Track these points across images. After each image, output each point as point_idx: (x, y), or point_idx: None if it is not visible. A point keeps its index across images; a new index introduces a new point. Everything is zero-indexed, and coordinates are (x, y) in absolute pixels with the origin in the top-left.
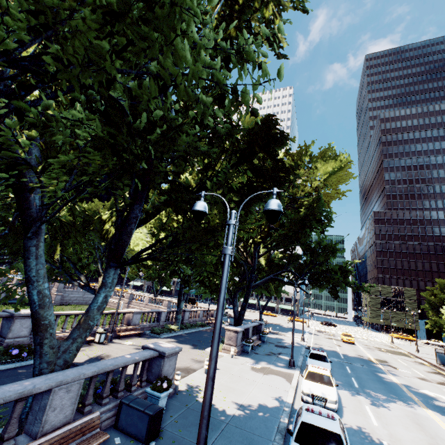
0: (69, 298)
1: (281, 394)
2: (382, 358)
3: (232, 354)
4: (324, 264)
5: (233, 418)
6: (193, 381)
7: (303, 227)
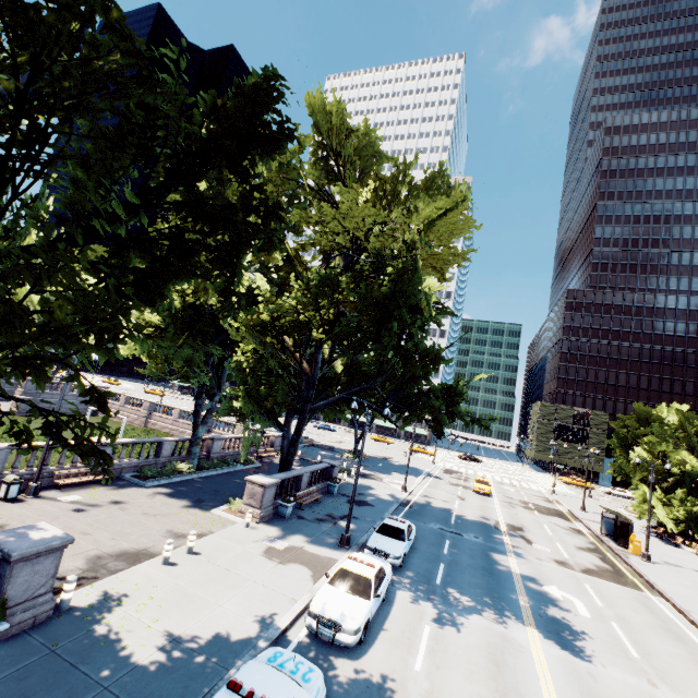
0: (49, 405)
1: (279, 608)
2: (520, 522)
3: (248, 523)
4: (420, 383)
5: (130, 673)
6: (123, 583)
7: (389, 317)
